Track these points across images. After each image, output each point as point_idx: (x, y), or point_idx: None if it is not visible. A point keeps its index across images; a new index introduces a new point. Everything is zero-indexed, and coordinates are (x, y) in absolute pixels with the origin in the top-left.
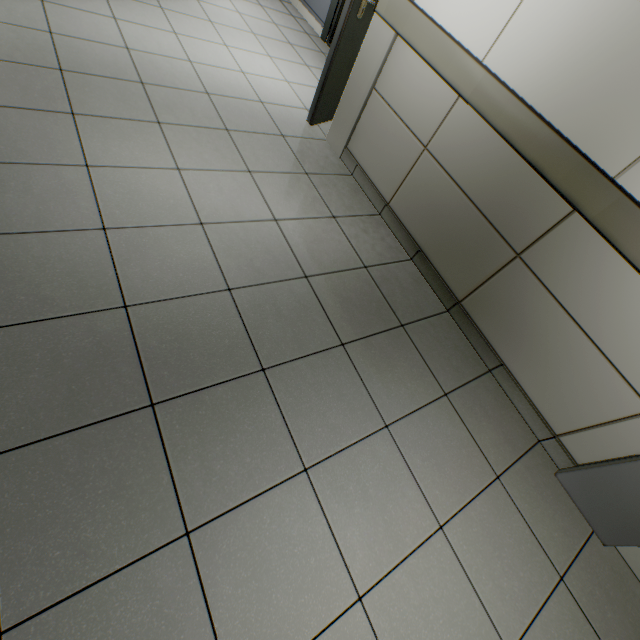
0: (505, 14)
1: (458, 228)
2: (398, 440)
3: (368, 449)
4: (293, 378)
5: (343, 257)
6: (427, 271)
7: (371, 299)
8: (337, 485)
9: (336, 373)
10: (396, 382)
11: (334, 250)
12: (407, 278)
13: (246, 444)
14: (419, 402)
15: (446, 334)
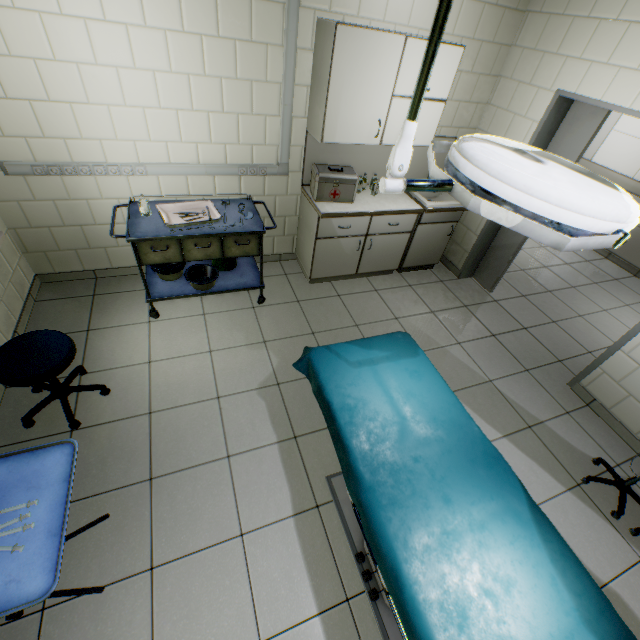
0: (639, 164)
1: (632, 239)
2: (633, 309)
3: (623, 309)
4: (584, 290)
5: (575, 258)
6: (617, 261)
7: (596, 271)
8: (617, 315)
9: (598, 290)
10: (623, 295)
11: (570, 256)
12: (607, 265)
13: (581, 302)
14: (636, 301)
15: (637, 283)
